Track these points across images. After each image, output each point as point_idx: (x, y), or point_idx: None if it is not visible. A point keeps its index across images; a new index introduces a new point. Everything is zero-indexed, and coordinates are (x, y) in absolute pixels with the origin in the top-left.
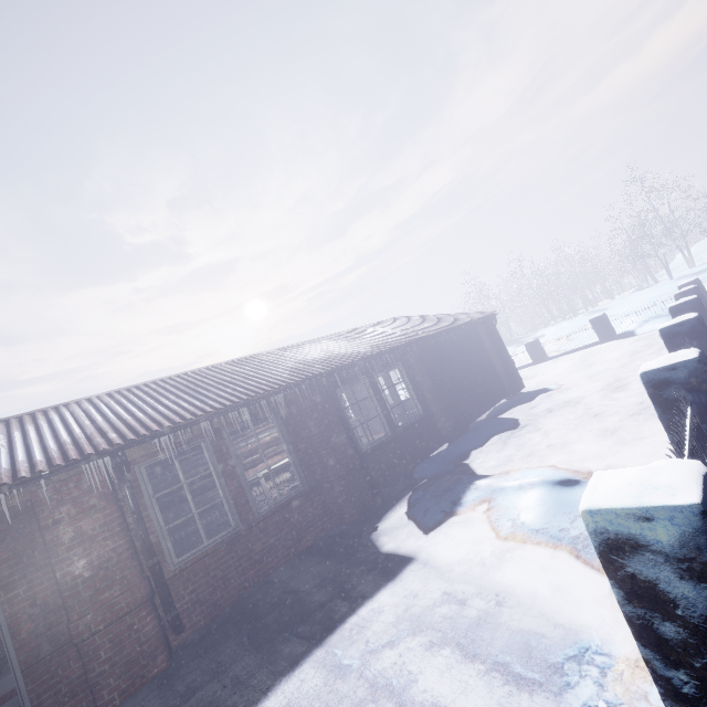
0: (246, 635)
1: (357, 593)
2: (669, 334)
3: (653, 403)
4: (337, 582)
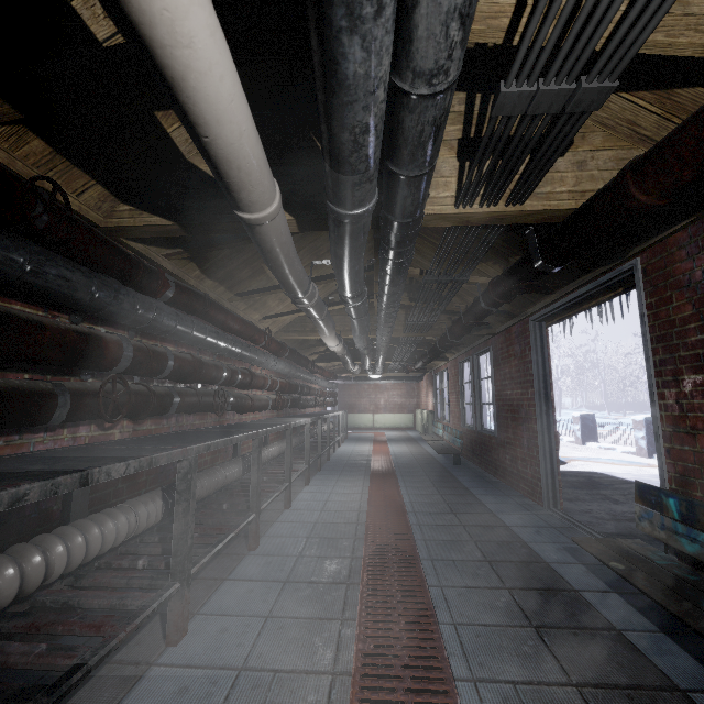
0: (569, 488)
1: (601, 476)
2: (584, 417)
3: (646, 430)
4: (571, 475)
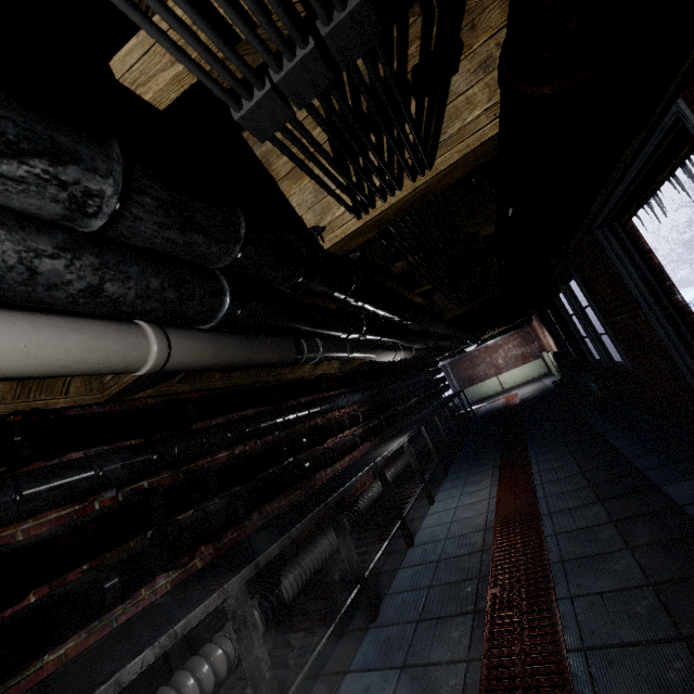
0: None
1: None
2: None
3: None
4: None
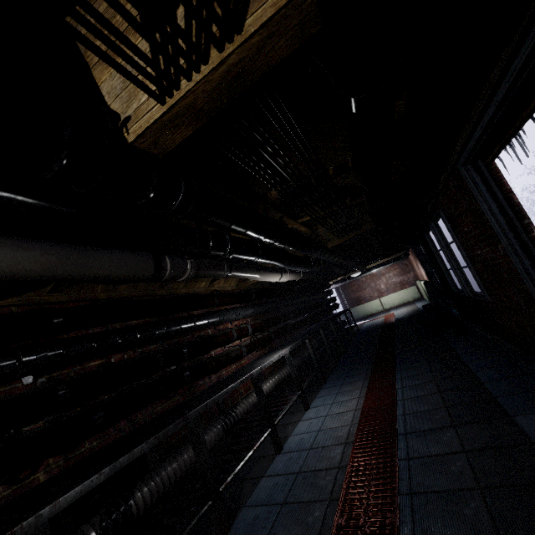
0: None
1: None
2: None
3: None
4: None
